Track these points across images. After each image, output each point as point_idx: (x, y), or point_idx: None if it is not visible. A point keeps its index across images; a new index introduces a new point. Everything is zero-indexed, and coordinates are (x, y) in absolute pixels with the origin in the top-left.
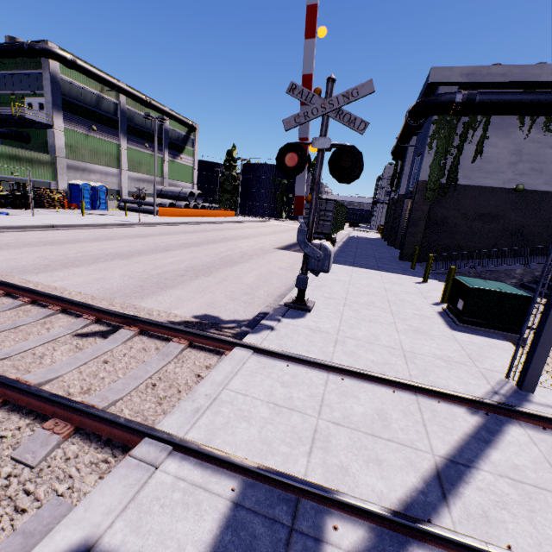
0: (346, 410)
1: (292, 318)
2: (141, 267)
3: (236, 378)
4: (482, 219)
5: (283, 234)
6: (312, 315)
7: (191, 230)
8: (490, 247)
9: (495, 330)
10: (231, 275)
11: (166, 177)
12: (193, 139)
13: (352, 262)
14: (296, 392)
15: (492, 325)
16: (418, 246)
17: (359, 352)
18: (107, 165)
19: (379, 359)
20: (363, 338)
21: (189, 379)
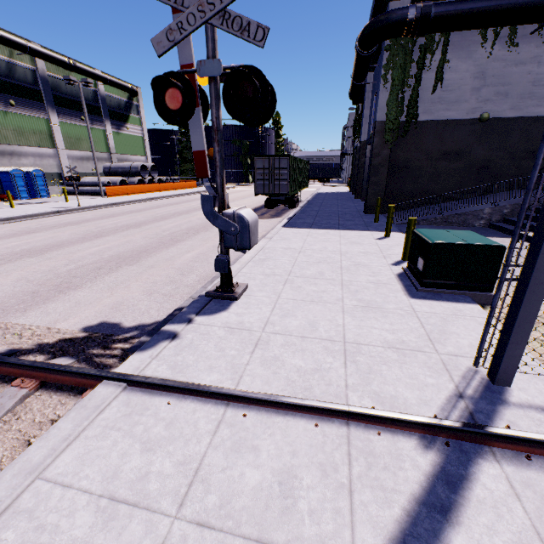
0: (230, 486)
1: (210, 314)
2: (51, 265)
3: (72, 447)
4: (447, 158)
5: (245, 200)
6: (239, 304)
7: (139, 209)
8: (457, 188)
9: (462, 291)
10: (163, 259)
11: (114, 152)
12: (137, 105)
13: (311, 223)
14: (160, 458)
15: (457, 285)
16: (382, 196)
17: (284, 356)
18: (39, 145)
19: (308, 364)
20: (296, 331)
21: (5, 455)
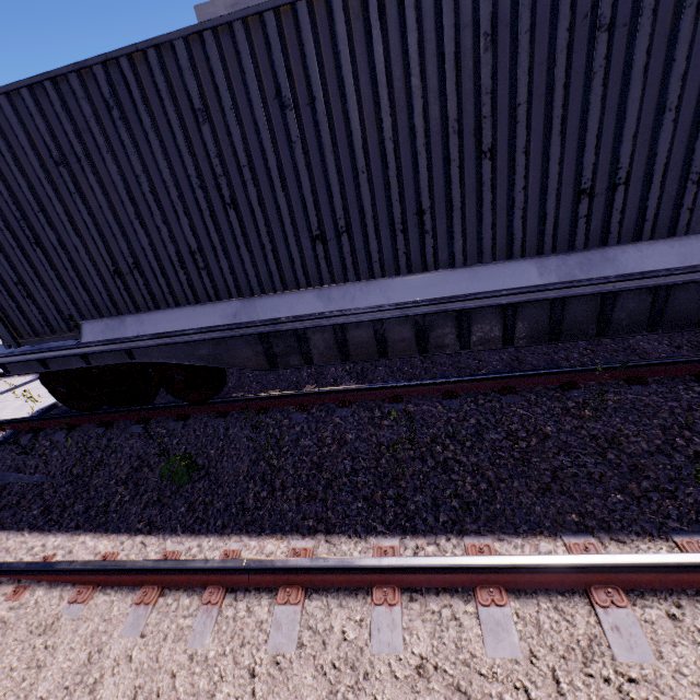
0: None
1: None
2: None
3: None
4: None
5: None
6: None
7: None
8: None
9: None
10: None
11: None
12: None
13: None
14: None
15: None
16: None
17: None
18: None
19: None
20: None
21: None
